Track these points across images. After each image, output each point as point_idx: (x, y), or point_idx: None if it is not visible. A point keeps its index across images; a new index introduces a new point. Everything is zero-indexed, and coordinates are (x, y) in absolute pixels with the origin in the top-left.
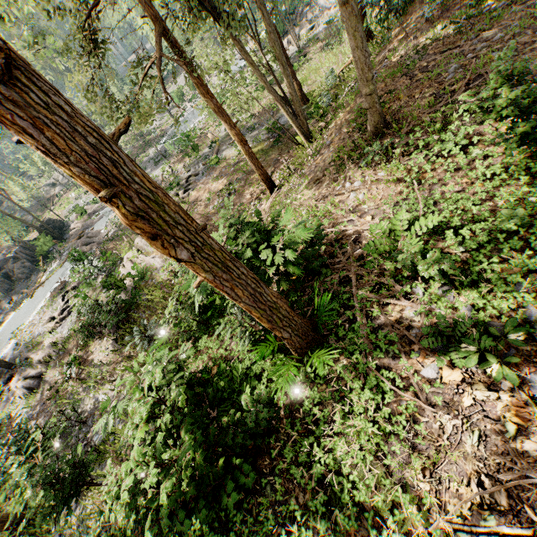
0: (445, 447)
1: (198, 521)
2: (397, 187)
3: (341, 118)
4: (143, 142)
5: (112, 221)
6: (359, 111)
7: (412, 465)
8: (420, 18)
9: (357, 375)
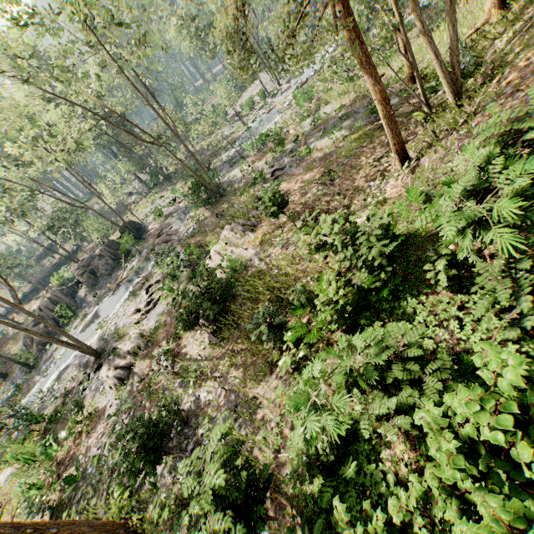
0: None
1: None
2: None
3: (529, 58)
4: (214, 150)
5: (193, 219)
6: None
7: None
8: None
9: None
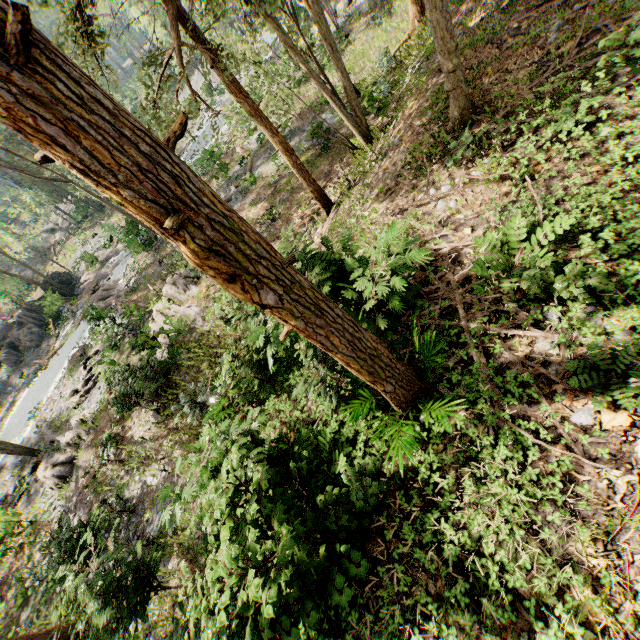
0: (618, 511)
1: (301, 623)
2: (500, 187)
3: (410, 109)
4: None
5: (132, 268)
6: (434, 96)
7: (576, 536)
8: None
9: (484, 429)
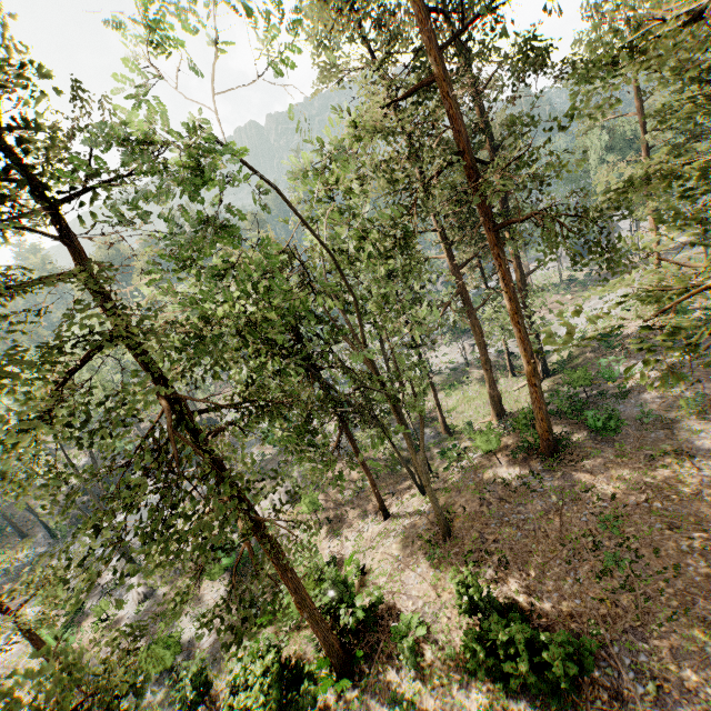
0: None
1: None
2: (431, 591)
3: (441, 499)
4: None
5: (260, 455)
6: (449, 505)
7: None
8: (515, 449)
9: (358, 702)
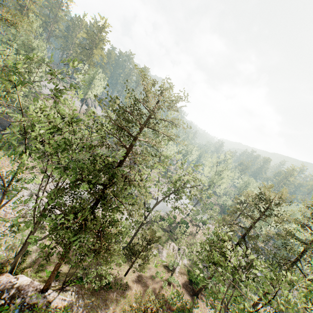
0: None
1: None
2: None
3: None
4: None
5: None
6: None
7: None
8: None
9: None
